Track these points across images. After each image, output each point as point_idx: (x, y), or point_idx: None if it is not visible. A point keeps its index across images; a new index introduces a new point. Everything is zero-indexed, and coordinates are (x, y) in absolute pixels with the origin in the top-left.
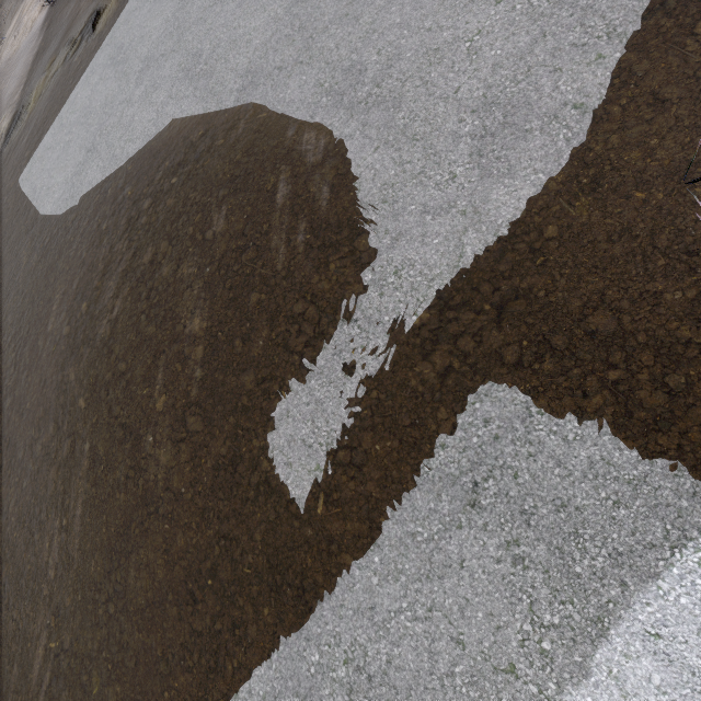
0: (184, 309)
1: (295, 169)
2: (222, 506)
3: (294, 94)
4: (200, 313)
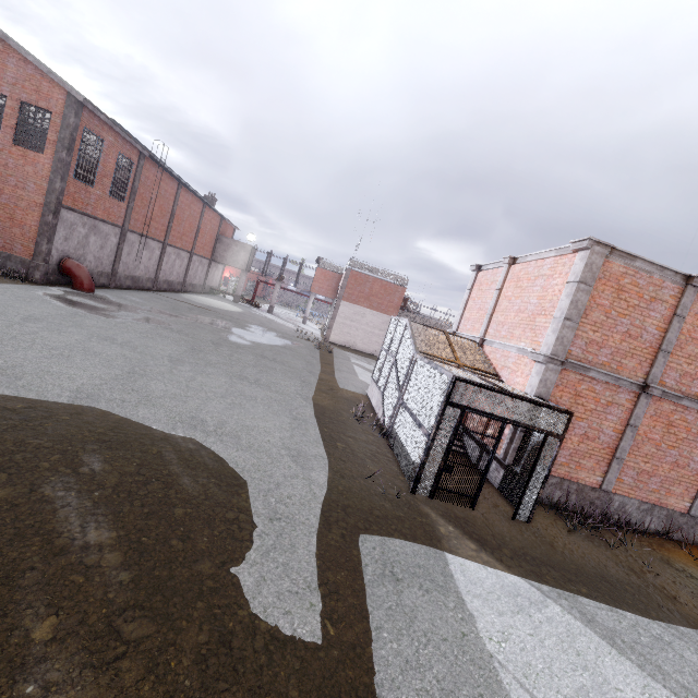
0: (65, 523)
1: (176, 447)
2: (232, 694)
3: (147, 415)
4: (101, 525)
